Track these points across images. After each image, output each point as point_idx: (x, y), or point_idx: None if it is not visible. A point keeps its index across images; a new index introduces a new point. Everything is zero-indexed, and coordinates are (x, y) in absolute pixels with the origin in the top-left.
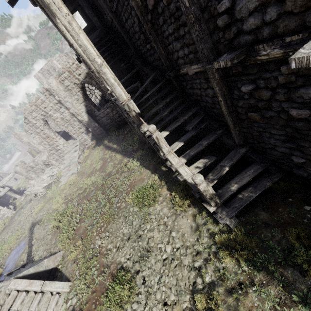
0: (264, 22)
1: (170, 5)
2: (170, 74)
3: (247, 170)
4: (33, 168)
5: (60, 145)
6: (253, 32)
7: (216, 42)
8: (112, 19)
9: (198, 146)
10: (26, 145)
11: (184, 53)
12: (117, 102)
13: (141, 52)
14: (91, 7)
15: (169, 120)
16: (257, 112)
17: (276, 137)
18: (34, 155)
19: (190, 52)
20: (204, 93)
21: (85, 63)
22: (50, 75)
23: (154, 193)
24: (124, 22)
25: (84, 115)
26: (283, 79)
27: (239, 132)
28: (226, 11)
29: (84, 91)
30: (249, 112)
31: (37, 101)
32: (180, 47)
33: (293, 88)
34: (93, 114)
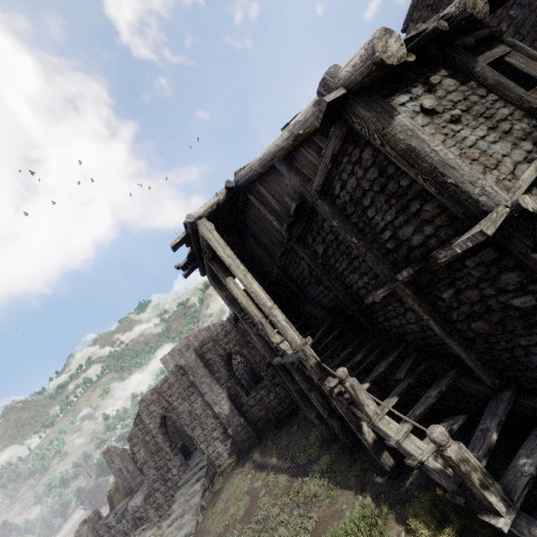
0: (427, 236)
1: (340, 246)
2: (353, 308)
3: (536, 431)
4: (111, 529)
5: (174, 468)
6: (422, 245)
7: (393, 261)
8: (277, 274)
9: (424, 400)
10: (115, 474)
11: (364, 282)
12: (286, 357)
13: (313, 297)
14: (255, 269)
15: (365, 367)
16: (480, 319)
17: (535, 350)
18: (115, 506)
19: (370, 278)
20: (404, 319)
21: (245, 319)
22: (181, 356)
23: (370, 530)
24: (291, 272)
25: (225, 403)
26: (476, 272)
27: (481, 363)
28: (392, 238)
29: (230, 365)
30: (471, 323)
31: (163, 385)
32: (358, 277)
33: (494, 278)
34: (237, 402)
